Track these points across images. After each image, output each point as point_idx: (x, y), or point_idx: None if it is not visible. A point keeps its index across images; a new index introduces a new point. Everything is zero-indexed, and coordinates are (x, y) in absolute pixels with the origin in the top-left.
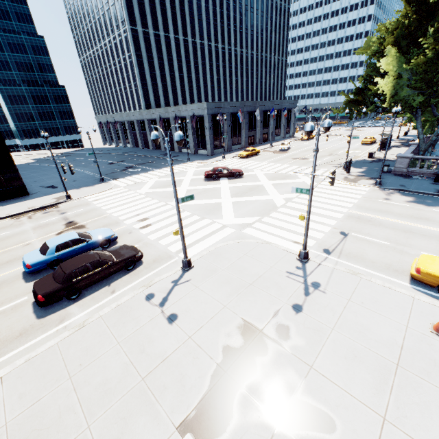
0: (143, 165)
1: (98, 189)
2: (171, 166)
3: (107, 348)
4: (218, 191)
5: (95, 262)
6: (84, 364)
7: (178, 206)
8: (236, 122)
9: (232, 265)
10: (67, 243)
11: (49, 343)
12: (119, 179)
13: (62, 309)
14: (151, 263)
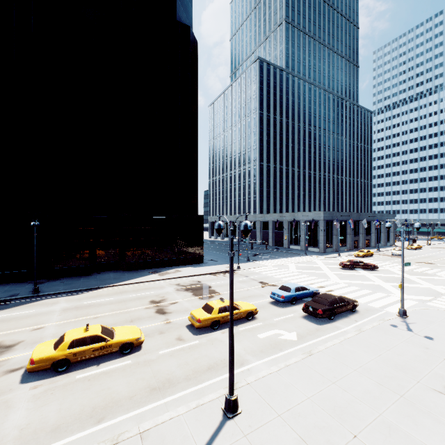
0: (267, 254)
1: (252, 265)
2: (402, 242)
3: (396, 342)
4: (365, 277)
5: (340, 298)
6: (389, 346)
7: (403, 267)
8: (343, 228)
9: (443, 320)
10: (299, 287)
11: (349, 334)
12: (259, 261)
13: (328, 323)
14: (365, 310)
